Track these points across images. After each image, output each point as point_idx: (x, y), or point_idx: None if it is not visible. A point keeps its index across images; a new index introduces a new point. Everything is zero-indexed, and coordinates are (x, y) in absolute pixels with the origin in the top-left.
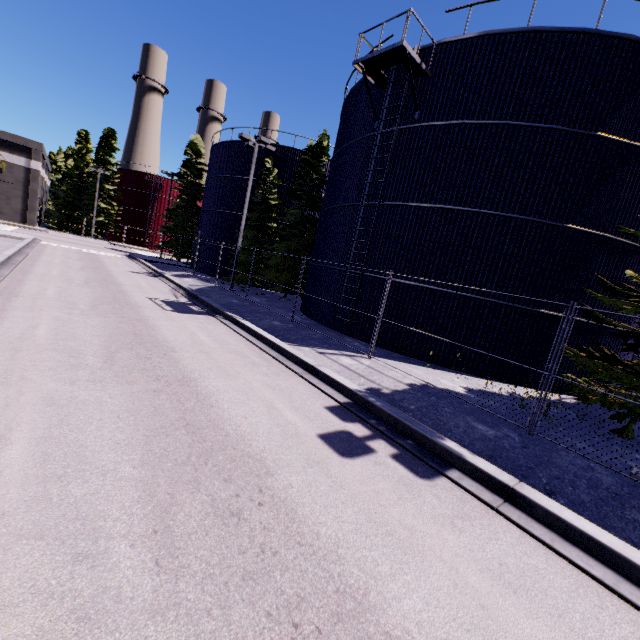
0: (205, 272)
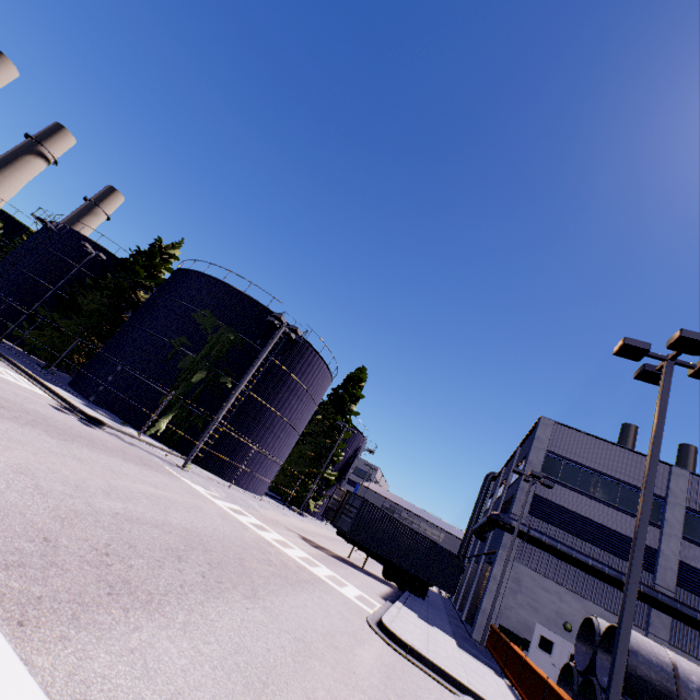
0: None
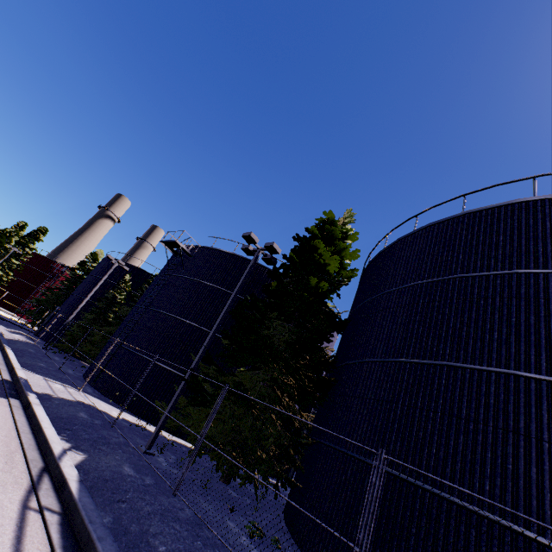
0: (43, 338)
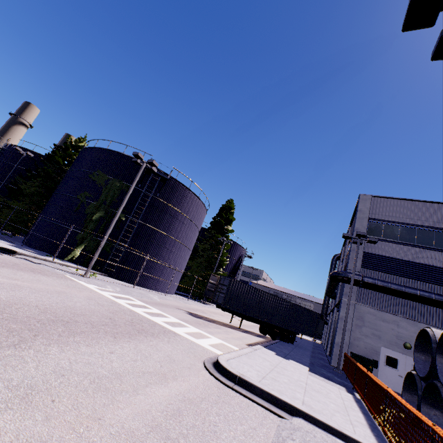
0: None
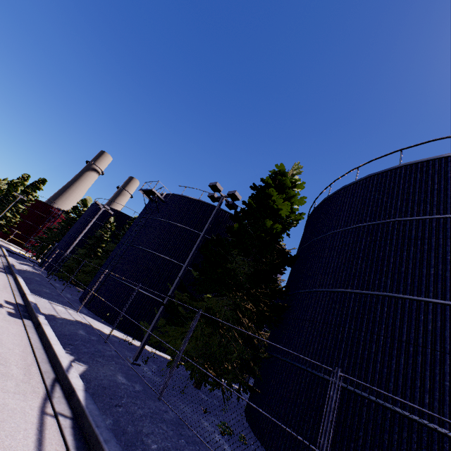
0: (45, 268)
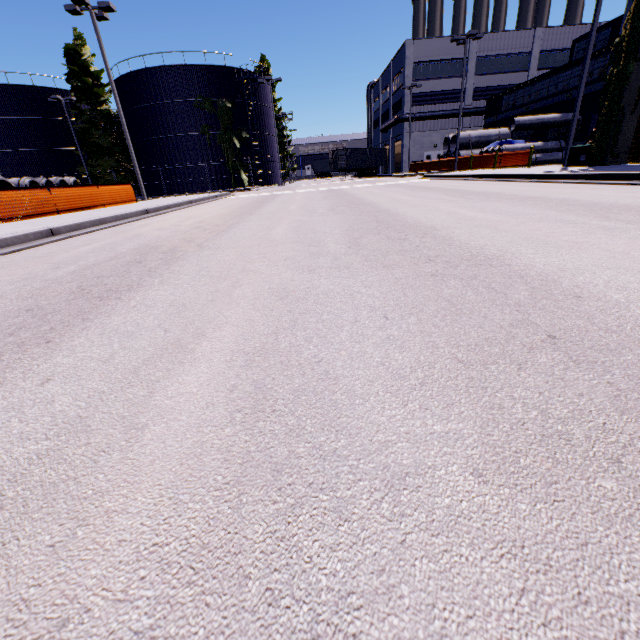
0: None
